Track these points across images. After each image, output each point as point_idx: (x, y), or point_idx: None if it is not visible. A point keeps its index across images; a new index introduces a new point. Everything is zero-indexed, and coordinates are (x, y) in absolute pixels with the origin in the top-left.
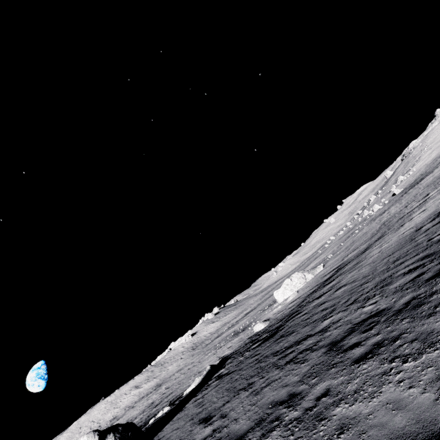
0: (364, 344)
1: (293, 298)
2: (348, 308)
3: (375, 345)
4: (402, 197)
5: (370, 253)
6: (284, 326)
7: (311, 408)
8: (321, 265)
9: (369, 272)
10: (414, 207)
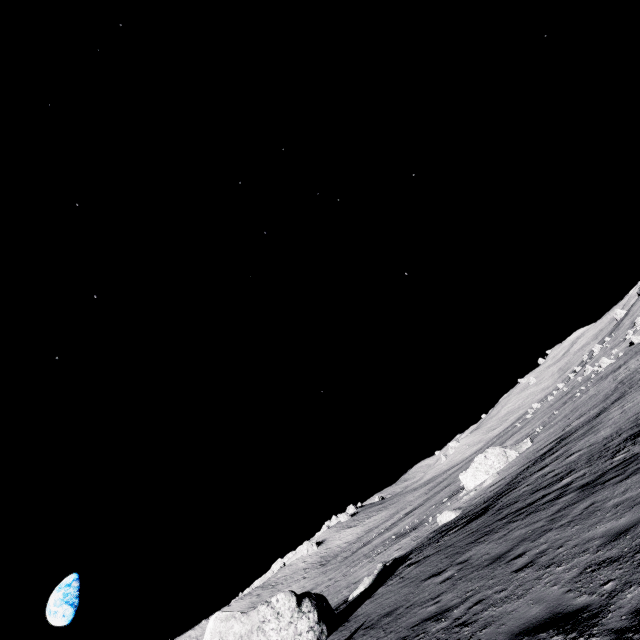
0: (623, 473)
1: (493, 481)
2: (592, 464)
3: (635, 470)
4: None
5: (608, 415)
6: (497, 503)
7: (581, 513)
8: (528, 439)
9: (611, 433)
10: None
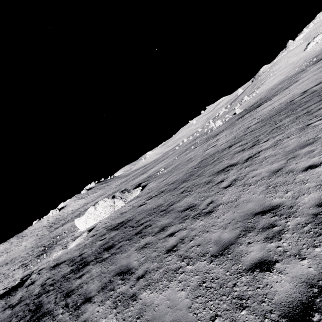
0: None
1: (70, 250)
2: None
3: None
4: (237, 122)
5: (105, 292)
6: None
7: None
8: (139, 189)
9: None
10: (234, 164)
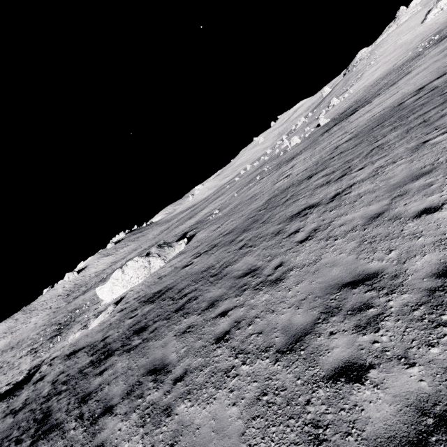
0: None
1: (91, 331)
2: None
3: None
4: (321, 138)
5: (131, 399)
6: None
7: None
8: (184, 241)
9: None
10: (314, 205)
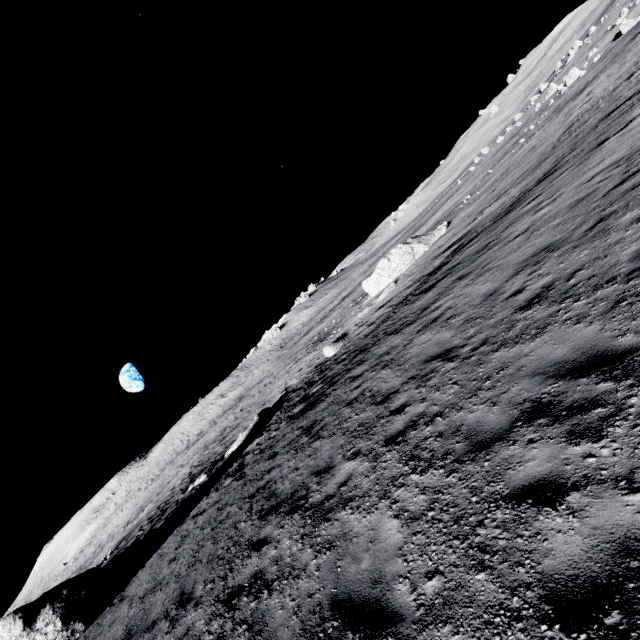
0: None
1: (386, 298)
2: (382, 456)
3: None
4: (632, 44)
5: (513, 225)
6: (333, 389)
7: None
8: (443, 225)
9: (480, 307)
10: None
